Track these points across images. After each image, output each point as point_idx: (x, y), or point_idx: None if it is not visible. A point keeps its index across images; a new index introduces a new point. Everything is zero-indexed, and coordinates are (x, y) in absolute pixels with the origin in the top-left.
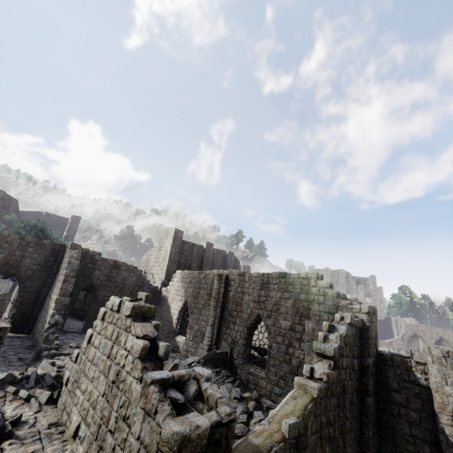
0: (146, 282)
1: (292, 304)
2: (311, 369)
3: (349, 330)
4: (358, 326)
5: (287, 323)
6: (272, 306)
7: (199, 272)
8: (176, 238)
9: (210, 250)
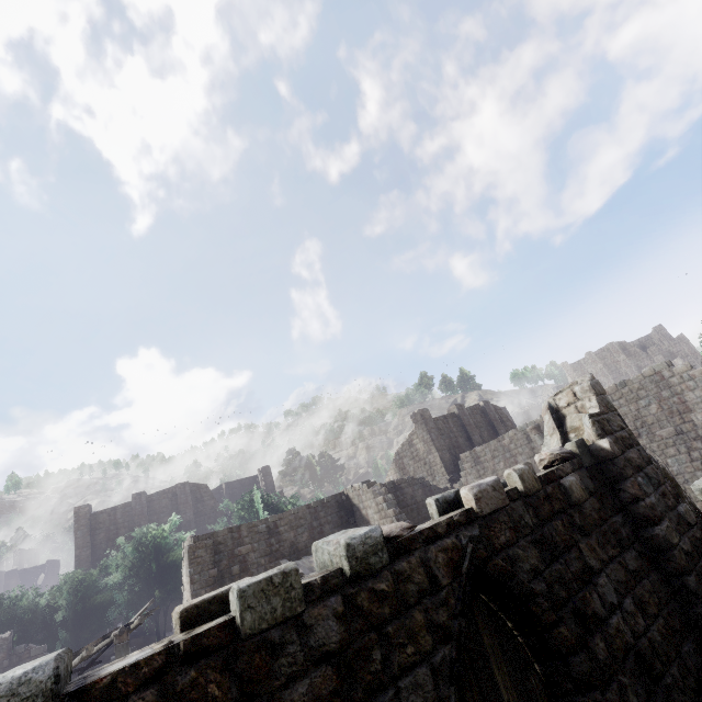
0: (434, 489)
1: (659, 408)
2: None
3: None
4: None
5: (667, 430)
6: (634, 423)
7: (498, 439)
8: (426, 420)
9: (464, 412)
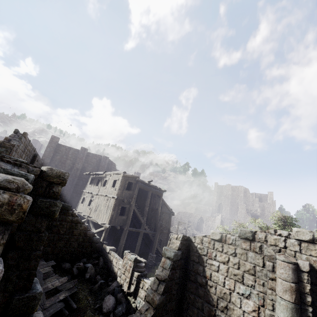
0: None
1: None
2: None
3: None
4: None
5: None
6: None
7: None
8: (52, 141)
9: (84, 153)
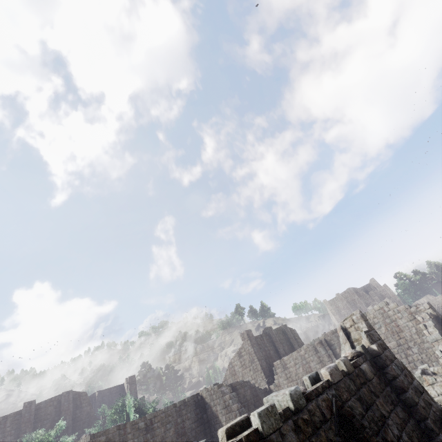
0: (257, 389)
1: (386, 329)
2: (441, 351)
3: (433, 322)
4: (433, 317)
5: (393, 343)
6: None
7: (297, 350)
8: (250, 338)
9: (273, 332)
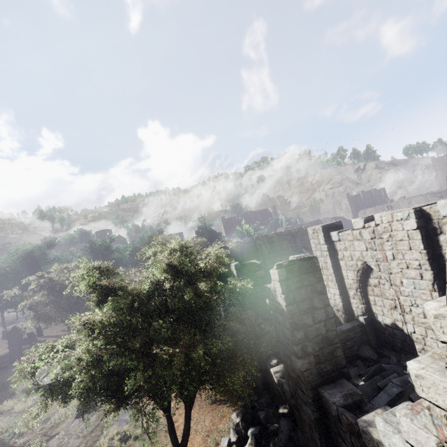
0: (347, 220)
1: None
2: None
3: None
4: None
5: None
6: None
7: (374, 207)
8: (348, 197)
9: (364, 194)
